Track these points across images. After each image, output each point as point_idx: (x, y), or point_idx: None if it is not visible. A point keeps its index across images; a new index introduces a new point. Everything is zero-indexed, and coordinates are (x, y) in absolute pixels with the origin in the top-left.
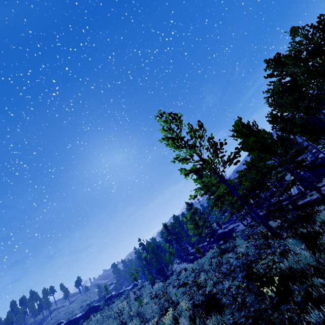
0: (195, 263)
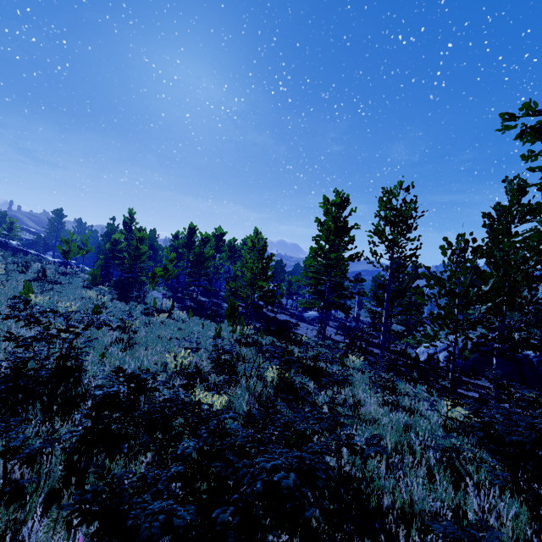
0: (195, 321)
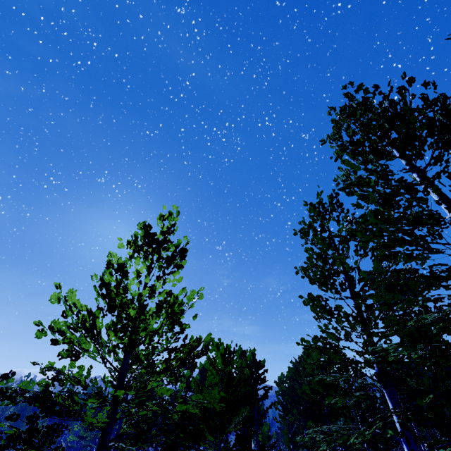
0: None
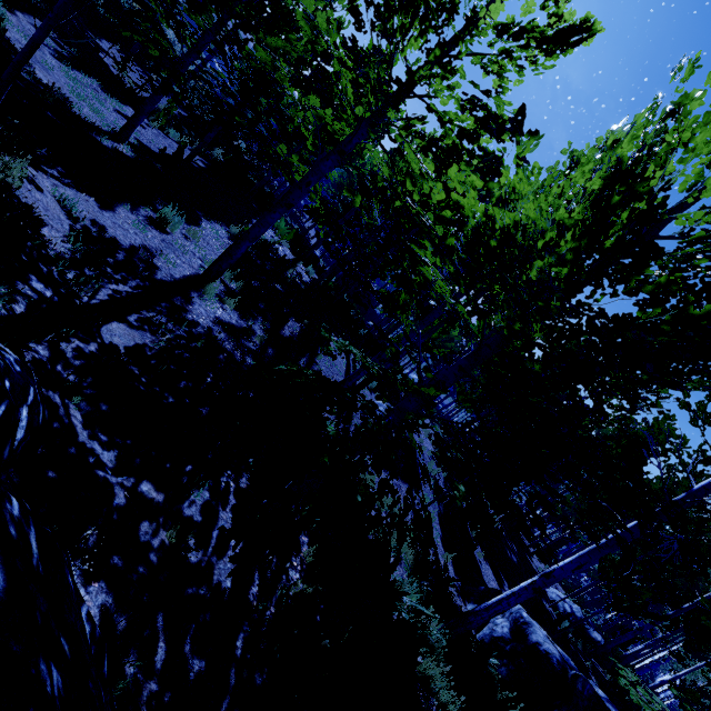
0: None
